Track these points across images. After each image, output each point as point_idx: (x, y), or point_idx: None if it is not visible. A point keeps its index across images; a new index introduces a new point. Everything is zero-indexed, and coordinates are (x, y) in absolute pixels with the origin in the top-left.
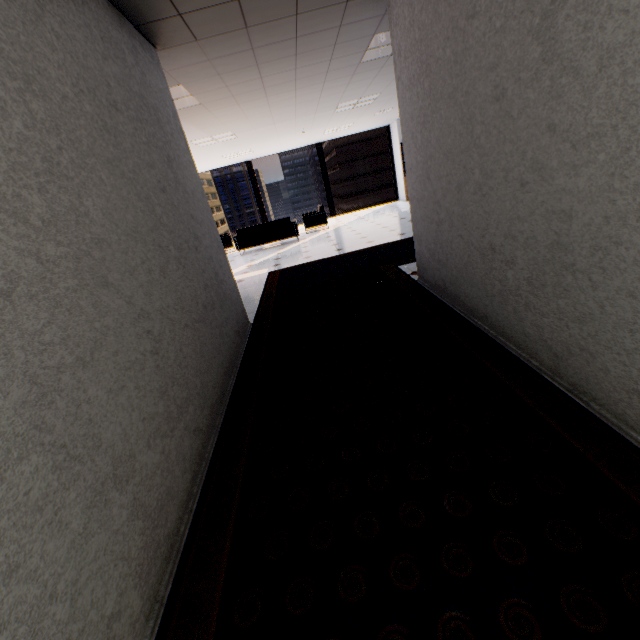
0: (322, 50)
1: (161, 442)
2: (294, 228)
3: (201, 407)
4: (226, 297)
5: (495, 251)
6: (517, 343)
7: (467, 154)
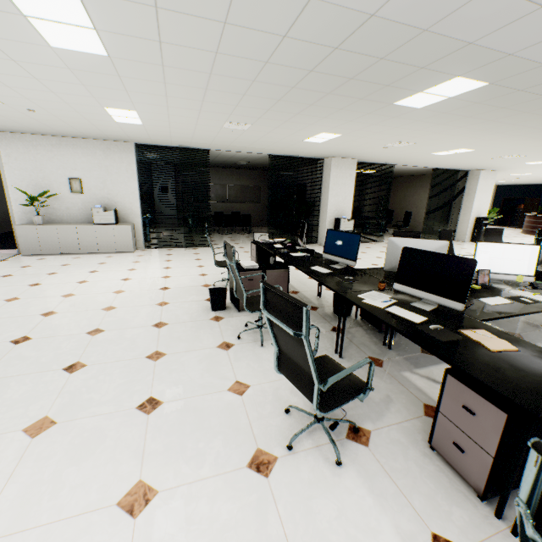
0: None
1: None
2: None
3: None
4: None
5: None
6: None
7: None
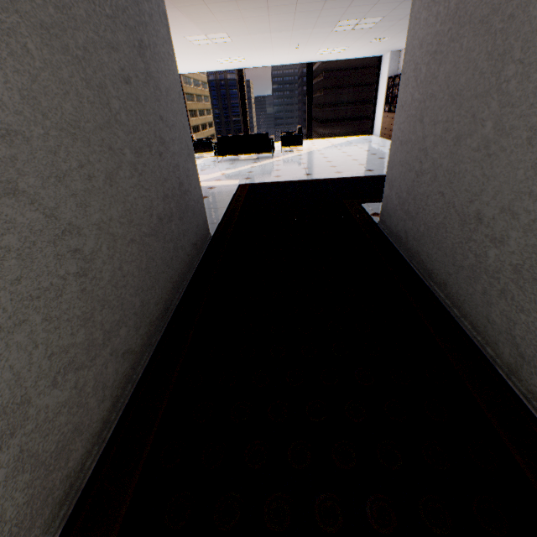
0: None
1: (74, 376)
2: (271, 145)
3: (137, 327)
4: (188, 208)
5: (482, 222)
6: (475, 324)
7: (483, 100)
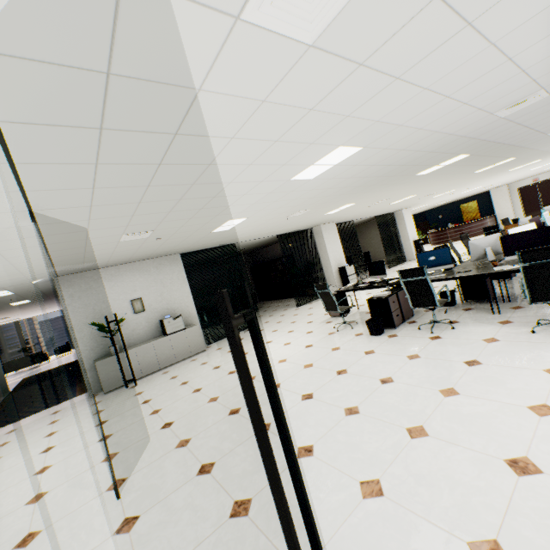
0: (48, 302)
1: None
2: (46, 356)
3: None
4: (2, 378)
5: None
6: None
7: None
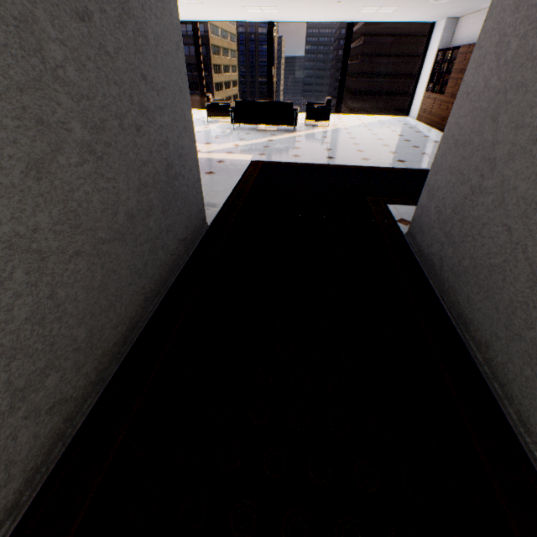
0: None
1: None
2: (294, 116)
3: (78, 366)
4: (177, 197)
5: None
6: (525, 418)
7: None
